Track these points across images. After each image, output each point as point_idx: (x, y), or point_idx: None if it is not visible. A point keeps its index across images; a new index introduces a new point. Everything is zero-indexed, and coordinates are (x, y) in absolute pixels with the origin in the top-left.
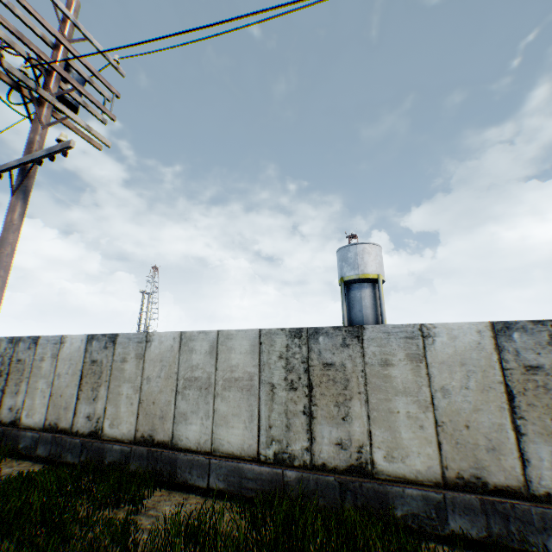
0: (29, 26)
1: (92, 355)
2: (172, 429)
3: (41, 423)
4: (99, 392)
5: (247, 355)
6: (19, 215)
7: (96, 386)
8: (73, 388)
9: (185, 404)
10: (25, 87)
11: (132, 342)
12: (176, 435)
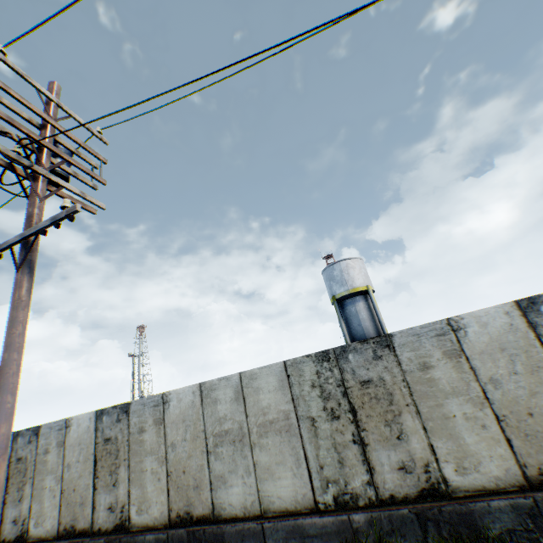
0: (17, 111)
1: (104, 433)
2: (210, 497)
3: (54, 530)
4: (118, 473)
5: (277, 392)
6: (26, 290)
7: (113, 468)
8: (87, 477)
9: (221, 464)
10: (21, 164)
11: (147, 408)
12: (217, 504)
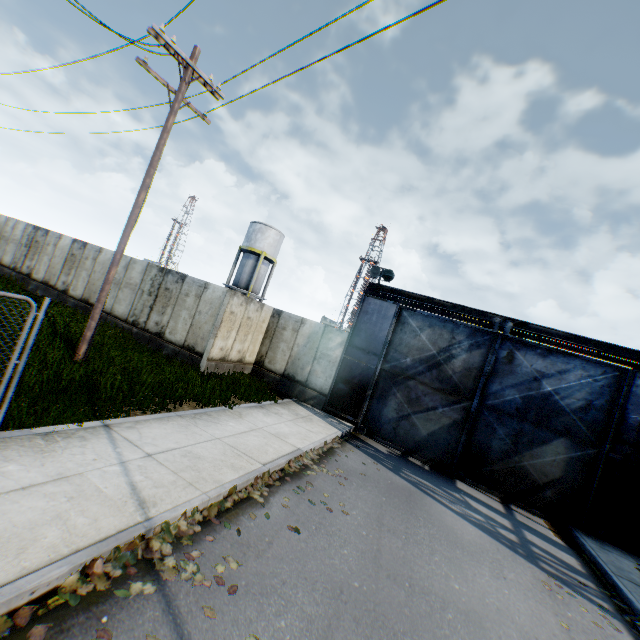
0: None
1: None
2: None
3: None
4: None
5: (22, 232)
6: None
7: None
8: None
9: (1, 245)
10: None
11: None
12: None
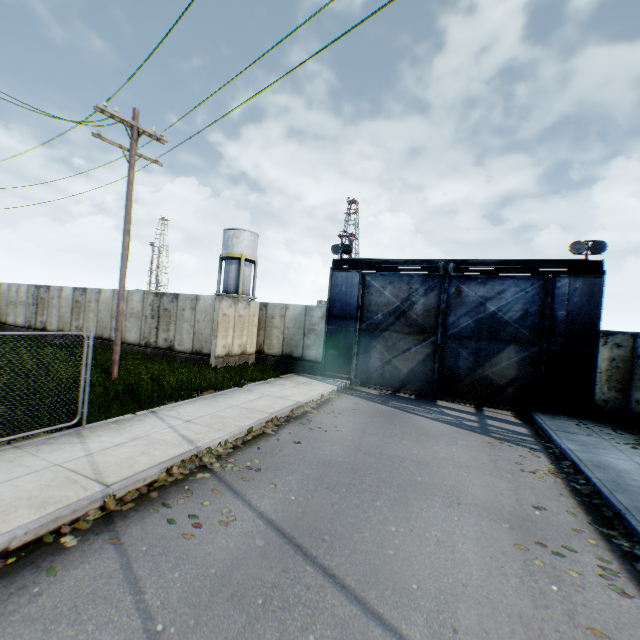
0: None
1: None
2: (7, 318)
3: None
4: None
5: (26, 294)
6: None
7: None
8: None
9: (11, 310)
10: None
11: None
12: (8, 320)
